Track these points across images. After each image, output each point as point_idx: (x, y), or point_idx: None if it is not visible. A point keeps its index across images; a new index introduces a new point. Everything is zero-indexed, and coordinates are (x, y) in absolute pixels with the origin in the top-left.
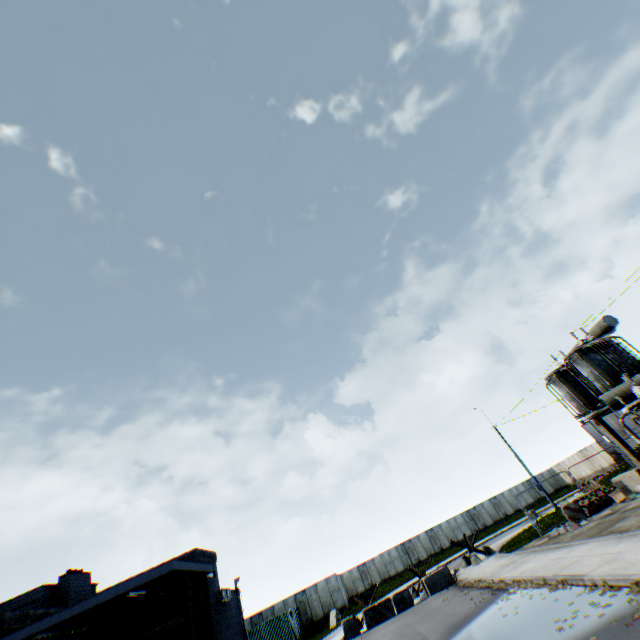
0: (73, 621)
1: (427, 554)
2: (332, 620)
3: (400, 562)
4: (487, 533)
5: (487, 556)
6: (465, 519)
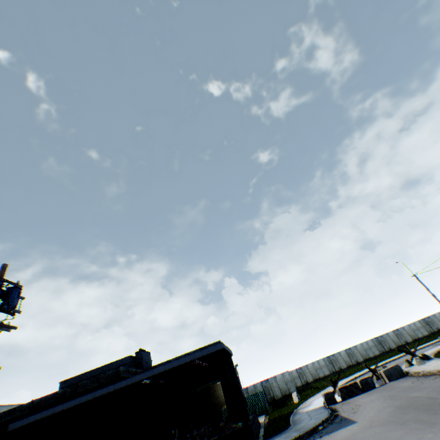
0: (157, 376)
1: (346, 365)
2: (295, 398)
3: (326, 369)
4: (395, 353)
5: (426, 360)
6: (374, 343)
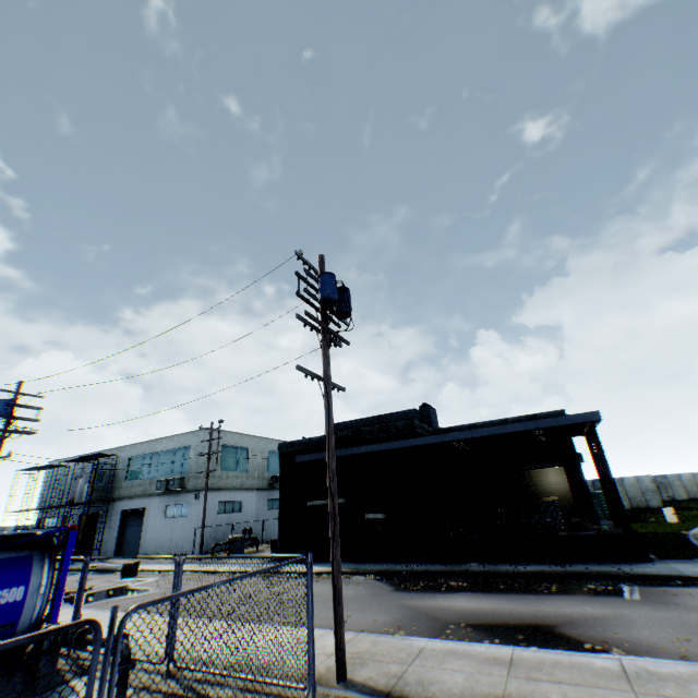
0: (468, 440)
1: None
2: (668, 517)
3: None
4: None
5: None
6: None
